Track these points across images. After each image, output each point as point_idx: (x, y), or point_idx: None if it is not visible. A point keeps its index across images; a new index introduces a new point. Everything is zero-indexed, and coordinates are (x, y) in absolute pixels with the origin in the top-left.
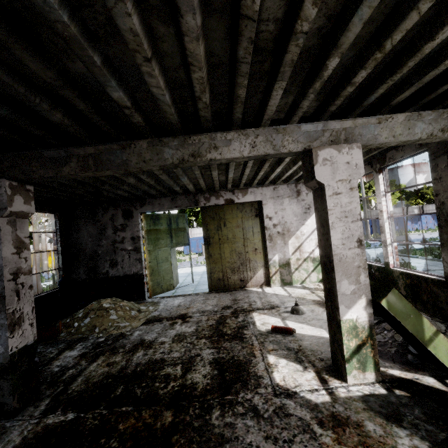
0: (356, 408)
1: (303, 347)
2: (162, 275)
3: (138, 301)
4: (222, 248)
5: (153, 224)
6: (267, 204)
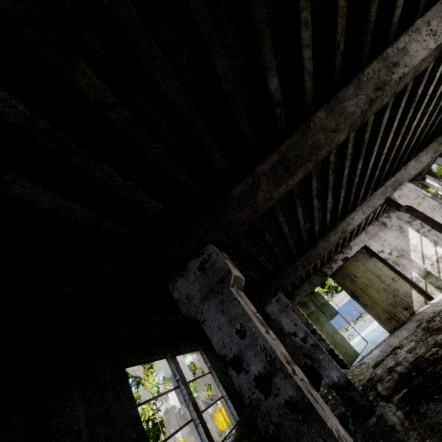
0: None
1: None
2: (342, 345)
3: None
4: (369, 294)
5: (306, 309)
6: (370, 244)
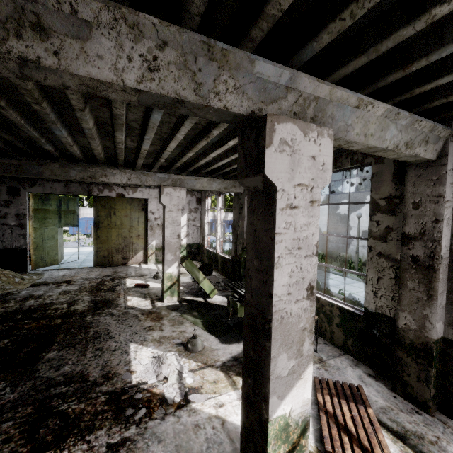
0: (162, 309)
1: (151, 292)
2: (47, 251)
3: (18, 272)
4: (110, 232)
5: (42, 204)
6: (152, 202)
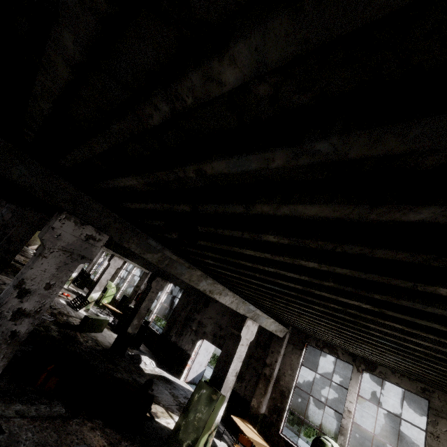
0: None
1: None
2: None
3: None
4: None
5: None
6: None
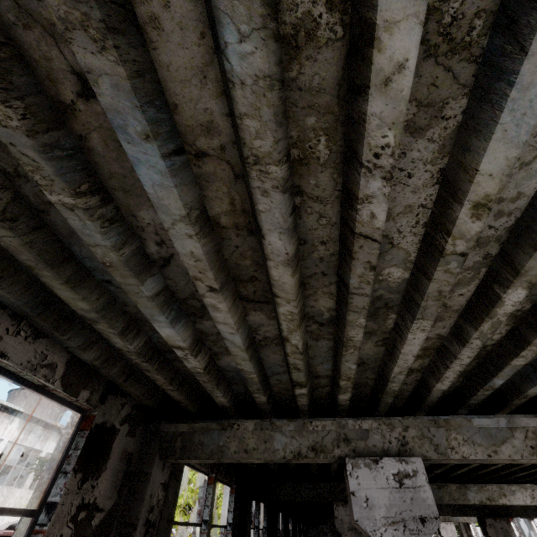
0: None
1: None
2: None
3: None
4: None
5: None
6: None
